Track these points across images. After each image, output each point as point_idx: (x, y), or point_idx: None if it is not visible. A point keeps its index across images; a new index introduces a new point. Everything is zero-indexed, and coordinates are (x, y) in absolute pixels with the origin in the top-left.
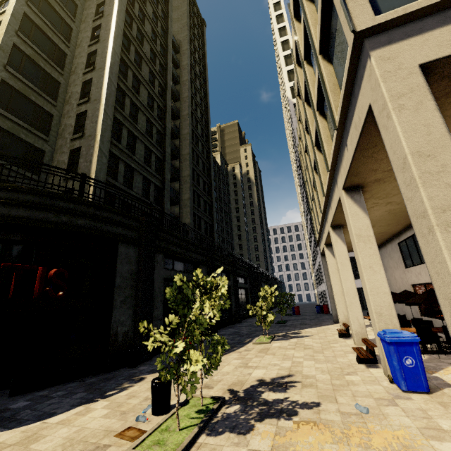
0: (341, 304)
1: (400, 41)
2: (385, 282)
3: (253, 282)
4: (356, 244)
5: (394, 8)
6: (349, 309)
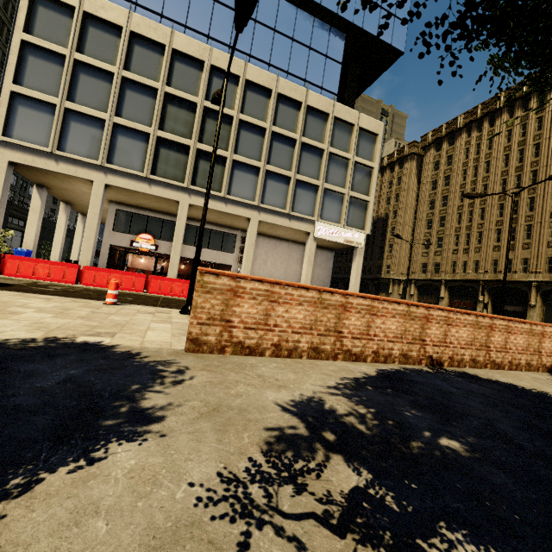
0: (75, 254)
1: (9, 149)
2: (35, 232)
3: (41, 230)
4: (29, 212)
5: (17, 134)
6: (53, 250)
